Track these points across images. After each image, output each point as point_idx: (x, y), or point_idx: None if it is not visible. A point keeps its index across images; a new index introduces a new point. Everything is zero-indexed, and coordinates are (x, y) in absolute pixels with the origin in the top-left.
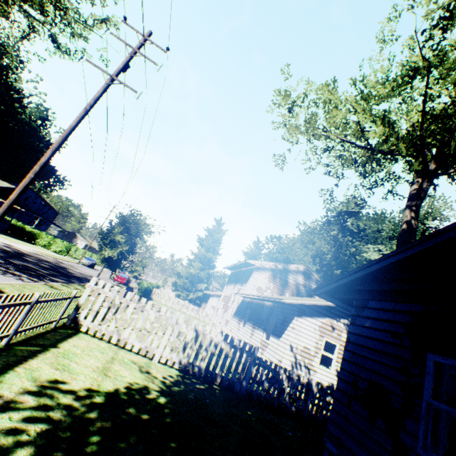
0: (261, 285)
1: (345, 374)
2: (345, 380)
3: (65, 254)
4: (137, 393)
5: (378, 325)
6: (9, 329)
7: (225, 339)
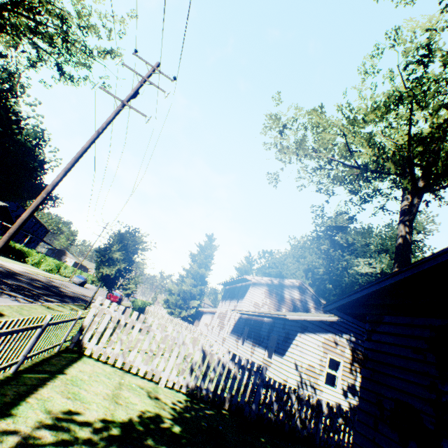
0: (257, 301)
1: (367, 393)
2: (367, 399)
3: (56, 272)
4: (151, 422)
5: (397, 341)
6: (19, 355)
7: (233, 359)
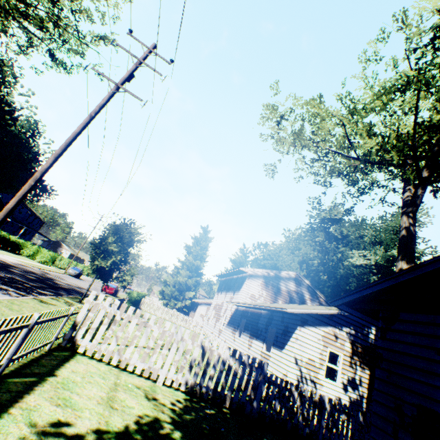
0: (254, 293)
1: (384, 397)
2: (384, 403)
3: (51, 264)
4: (150, 429)
5: (417, 341)
6: (2, 358)
7: (233, 355)
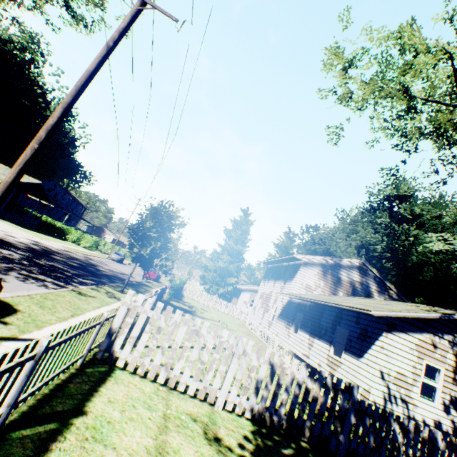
0: (309, 283)
1: None
2: None
3: (95, 249)
4: None
5: None
6: None
7: (311, 375)
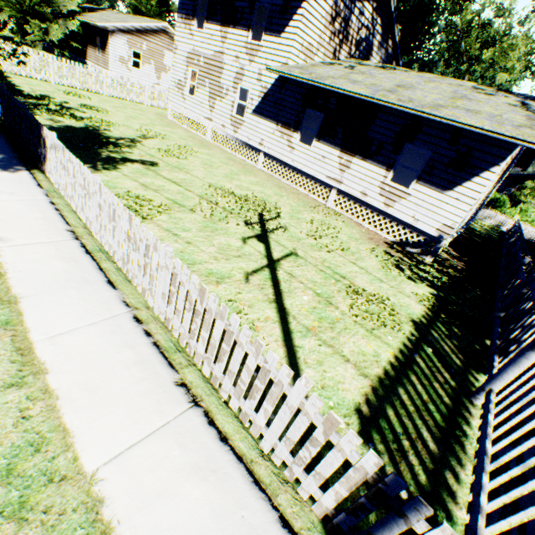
0: (312, 40)
1: None
2: None
3: None
4: None
5: None
6: None
7: None
